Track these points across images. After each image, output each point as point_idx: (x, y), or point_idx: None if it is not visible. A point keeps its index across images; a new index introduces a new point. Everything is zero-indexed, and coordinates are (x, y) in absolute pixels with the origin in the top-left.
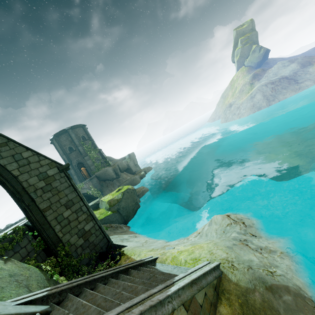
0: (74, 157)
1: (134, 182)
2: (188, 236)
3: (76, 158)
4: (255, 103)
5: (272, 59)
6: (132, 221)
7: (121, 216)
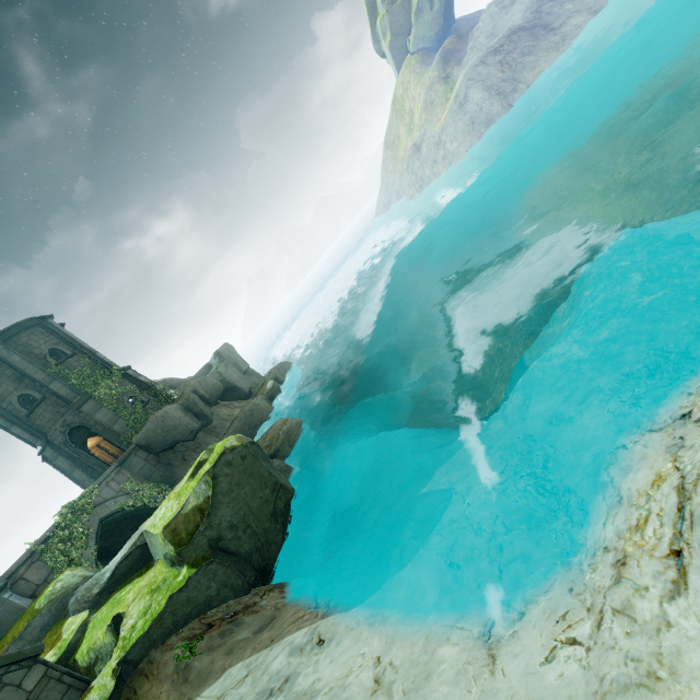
0: (48, 419)
1: (256, 417)
2: (591, 575)
3: (56, 421)
4: (474, 113)
5: (464, 19)
6: (288, 546)
7: (238, 559)
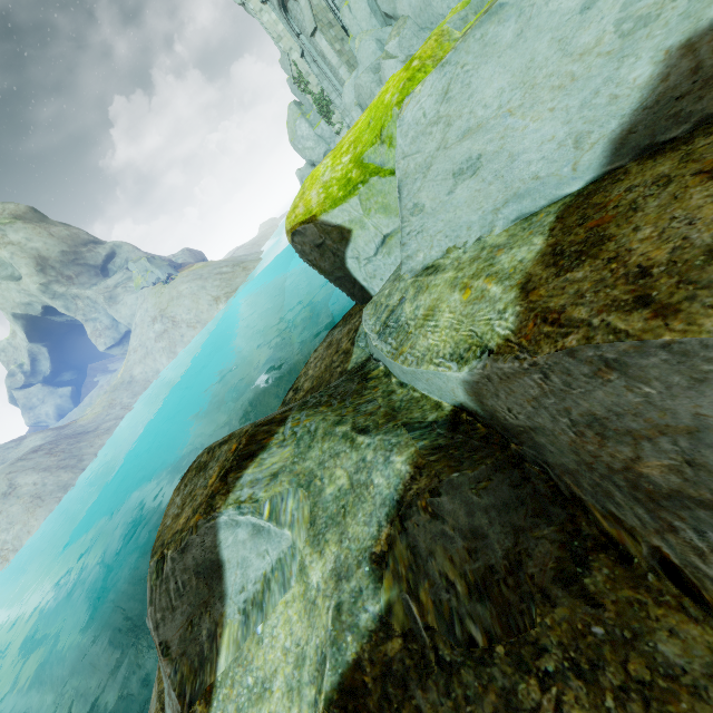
0: None
1: None
2: None
3: None
4: (36, 490)
5: None
6: None
7: None
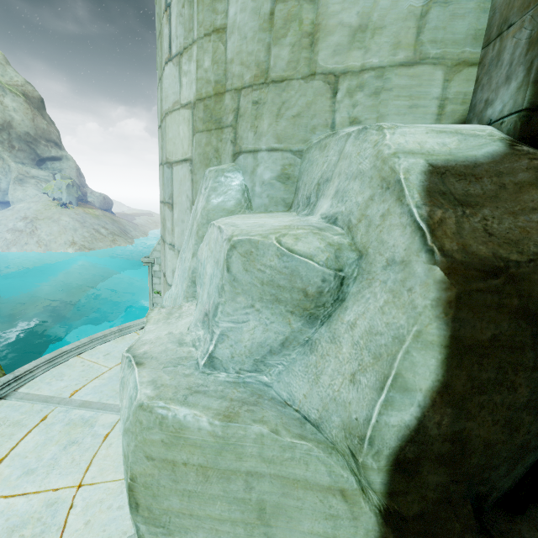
0: None
1: None
2: None
3: None
4: None
5: None
6: None
7: None
